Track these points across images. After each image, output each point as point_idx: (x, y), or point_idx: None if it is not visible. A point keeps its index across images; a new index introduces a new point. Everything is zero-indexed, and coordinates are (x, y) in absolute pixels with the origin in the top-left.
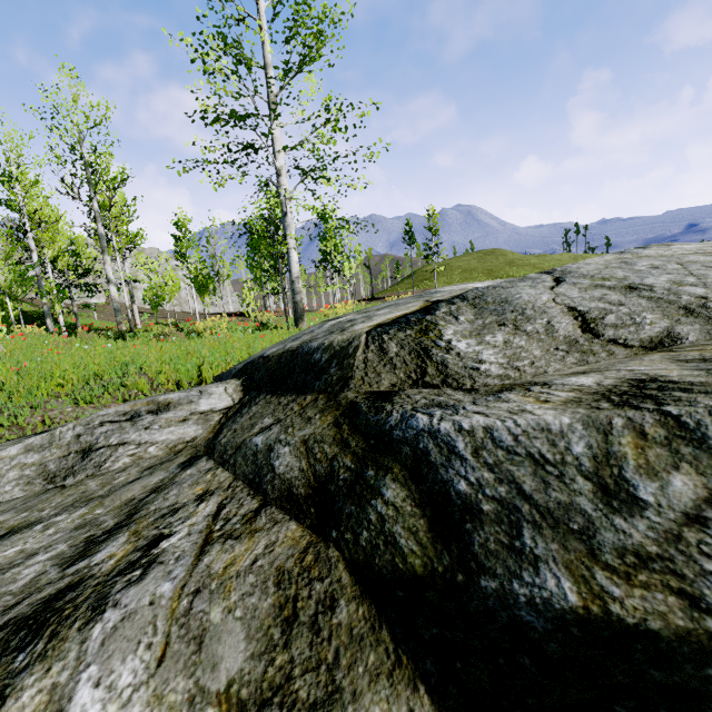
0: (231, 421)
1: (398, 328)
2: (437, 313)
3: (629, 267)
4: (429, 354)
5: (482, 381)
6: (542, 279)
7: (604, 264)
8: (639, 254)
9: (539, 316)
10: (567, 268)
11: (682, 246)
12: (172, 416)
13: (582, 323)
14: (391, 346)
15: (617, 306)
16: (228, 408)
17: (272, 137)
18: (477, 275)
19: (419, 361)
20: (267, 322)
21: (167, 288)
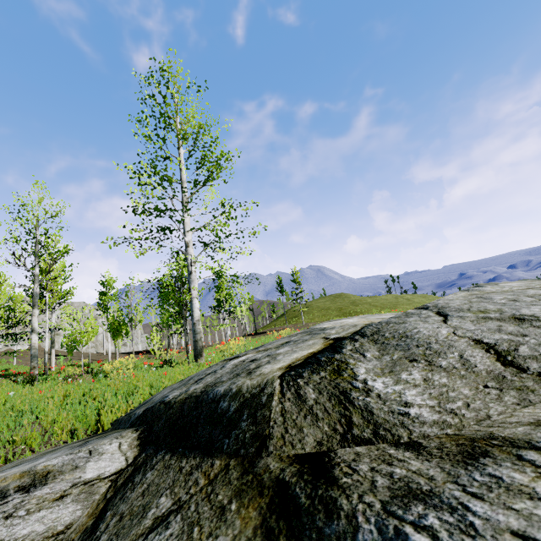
0: (120, 495)
1: (311, 370)
2: (344, 350)
3: (490, 301)
4: (350, 398)
5: (418, 429)
6: (425, 314)
7: (465, 299)
8: (483, 290)
9: (447, 350)
10: (437, 304)
11: (508, 284)
12: (48, 492)
13: (497, 355)
14: (308, 392)
15: (522, 337)
16: (119, 472)
17: (183, 222)
18: (332, 312)
19: (341, 407)
20: (170, 359)
21: (85, 334)
